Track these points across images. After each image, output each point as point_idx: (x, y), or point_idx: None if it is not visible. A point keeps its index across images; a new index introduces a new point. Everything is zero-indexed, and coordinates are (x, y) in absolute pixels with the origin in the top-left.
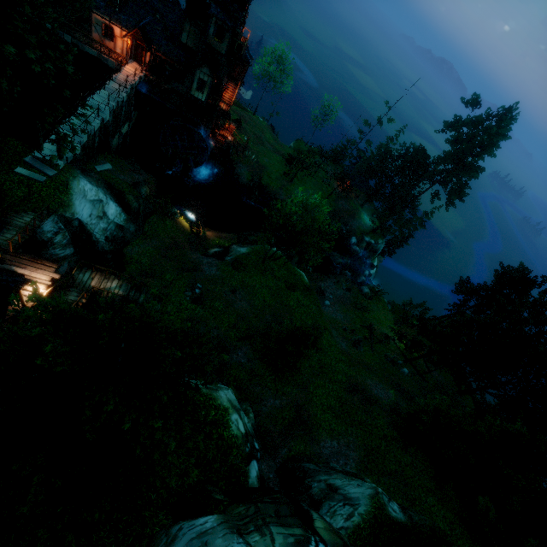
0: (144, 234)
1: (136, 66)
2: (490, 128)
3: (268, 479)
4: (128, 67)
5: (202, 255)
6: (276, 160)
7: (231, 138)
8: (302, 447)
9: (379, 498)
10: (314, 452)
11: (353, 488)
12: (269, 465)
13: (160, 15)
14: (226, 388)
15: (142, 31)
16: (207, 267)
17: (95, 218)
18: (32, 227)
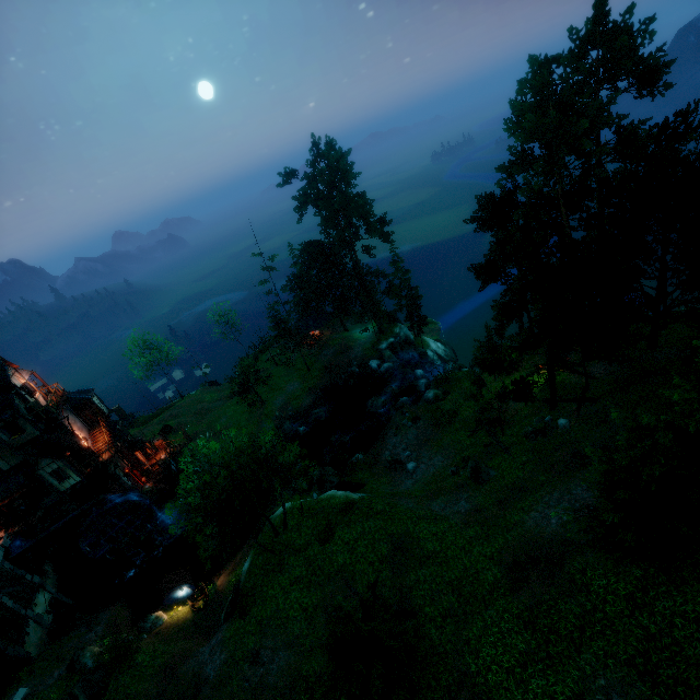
0: None
1: None
2: (322, 169)
3: None
4: None
5: None
6: (233, 405)
7: (165, 455)
8: None
9: None
10: None
11: None
12: None
13: None
14: None
15: None
16: (209, 665)
17: None
18: None
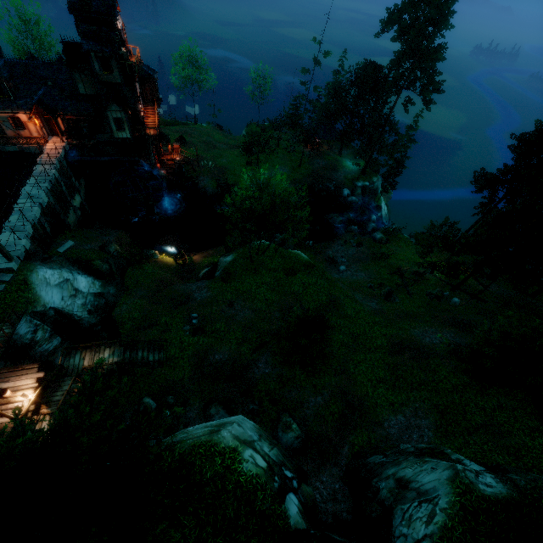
0: (126, 290)
1: (56, 139)
2: None
3: (335, 492)
4: (49, 144)
5: (195, 281)
6: (234, 155)
7: (179, 158)
8: (365, 436)
9: (460, 479)
10: (381, 437)
11: (426, 475)
12: (332, 474)
13: (51, 81)
14: (230, 423)
15: (40, 104)
16: (197, 293)
17: (68, 299)
18: (5, 338)
